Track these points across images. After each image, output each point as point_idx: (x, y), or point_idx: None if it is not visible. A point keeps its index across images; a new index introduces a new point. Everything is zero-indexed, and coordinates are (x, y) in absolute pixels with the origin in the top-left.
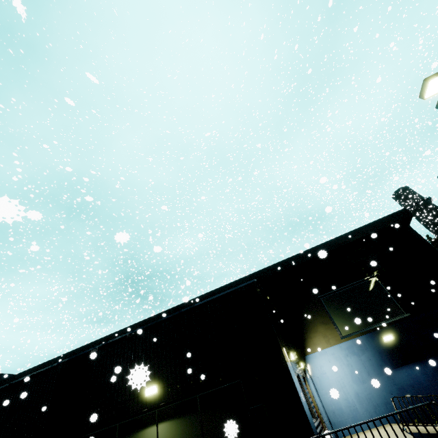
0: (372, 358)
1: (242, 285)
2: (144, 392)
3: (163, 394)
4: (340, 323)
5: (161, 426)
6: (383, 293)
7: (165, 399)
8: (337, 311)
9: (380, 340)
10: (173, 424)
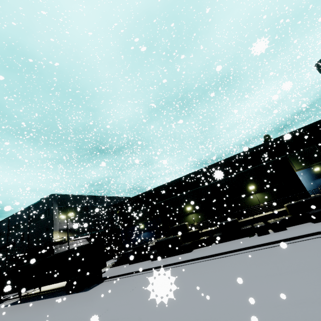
0: (308, 176)
1: (280, 157)
2: (248, 188)
3: (256, 188)
4: (295, 165)
5: (257, 195)
6: (317, 152)
7: (257, 189)
8: (294, 160)
9: (313, 170)
10: (261, 194)
